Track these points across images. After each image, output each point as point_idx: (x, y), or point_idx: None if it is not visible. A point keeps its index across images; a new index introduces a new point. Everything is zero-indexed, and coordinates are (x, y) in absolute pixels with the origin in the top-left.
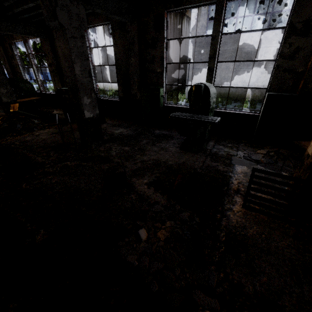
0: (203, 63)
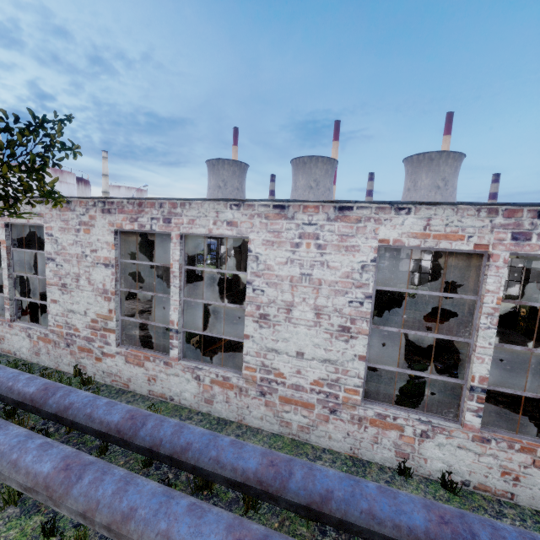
0: (516, 281)
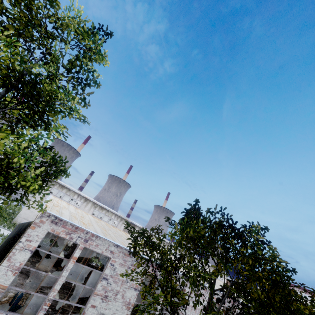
0: None
